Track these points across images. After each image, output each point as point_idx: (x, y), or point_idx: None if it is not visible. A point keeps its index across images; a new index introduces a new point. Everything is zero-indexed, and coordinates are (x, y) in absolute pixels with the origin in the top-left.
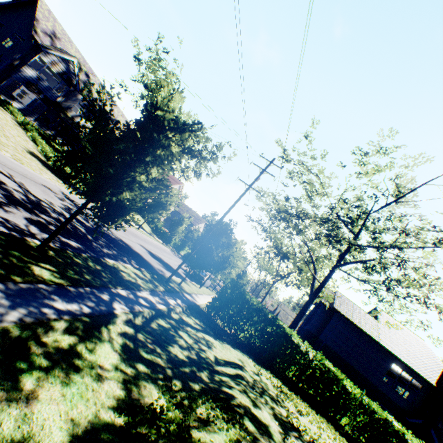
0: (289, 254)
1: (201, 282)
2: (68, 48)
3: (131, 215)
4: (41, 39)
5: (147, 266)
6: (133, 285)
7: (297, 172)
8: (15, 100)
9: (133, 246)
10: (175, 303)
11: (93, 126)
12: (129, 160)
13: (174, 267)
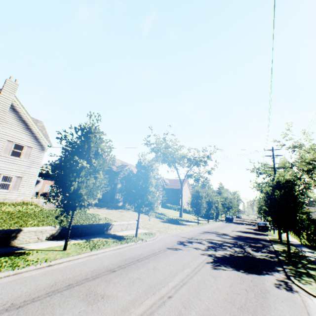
0: (307, 180)
1: (269, 229)
2: (117, 162)
3: (190, 217)
4: (114, 169)
5: (262, 240)
6: (299, 253)
7: (296, 147)
8: (120, 201)
9: (238, 234)
10: (308, 250)
11: (270, 204)
12: (298, 208)
13: (250, 231)
